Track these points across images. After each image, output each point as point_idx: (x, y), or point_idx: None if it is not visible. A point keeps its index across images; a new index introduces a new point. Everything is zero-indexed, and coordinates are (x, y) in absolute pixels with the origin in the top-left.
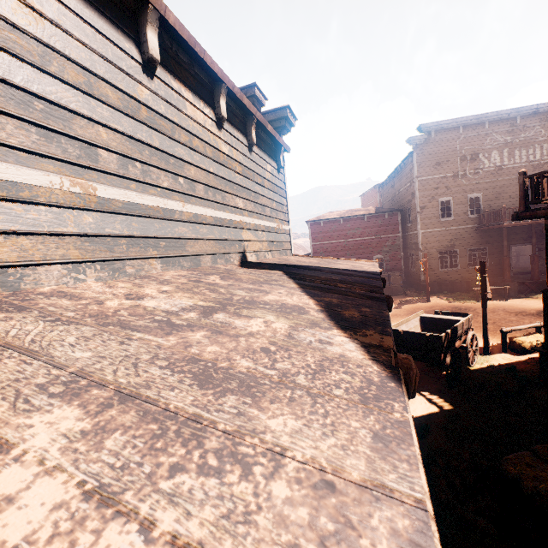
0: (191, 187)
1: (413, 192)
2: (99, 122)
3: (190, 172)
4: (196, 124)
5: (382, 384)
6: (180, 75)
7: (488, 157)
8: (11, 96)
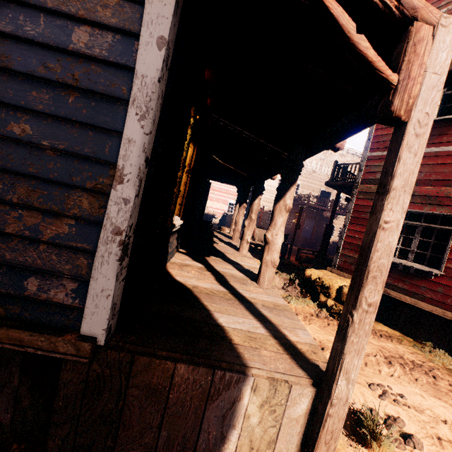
0: None
1: None
2: None
3: None
4: None
5: None
6: None
7: (311, 163)
8: None
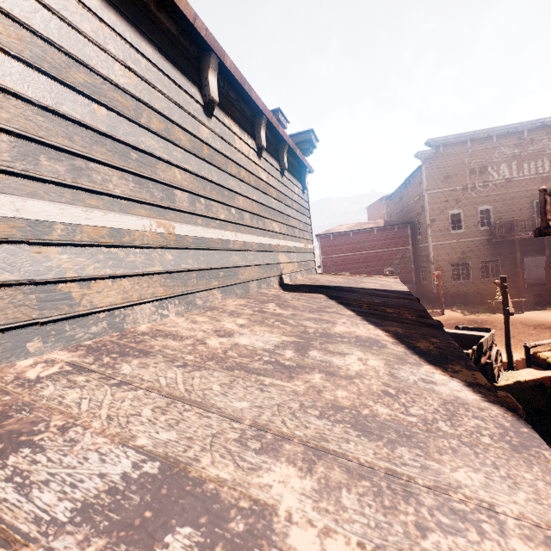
0: (240, 216)
1: (422, 205)
2: (175, 164)
3: (239, 202)
4: (242, 156)
5: (516, 430)
6: (230, 112)
7: (497, 170)
8: (115, 150)
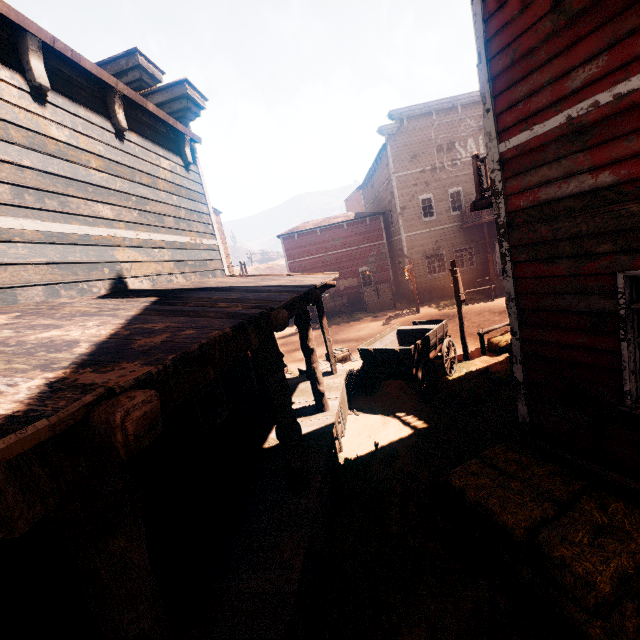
0: None
1: (392, 191)
2: None
3: None
4: None
5: None
6: None
7: (464, 146)
8: None
